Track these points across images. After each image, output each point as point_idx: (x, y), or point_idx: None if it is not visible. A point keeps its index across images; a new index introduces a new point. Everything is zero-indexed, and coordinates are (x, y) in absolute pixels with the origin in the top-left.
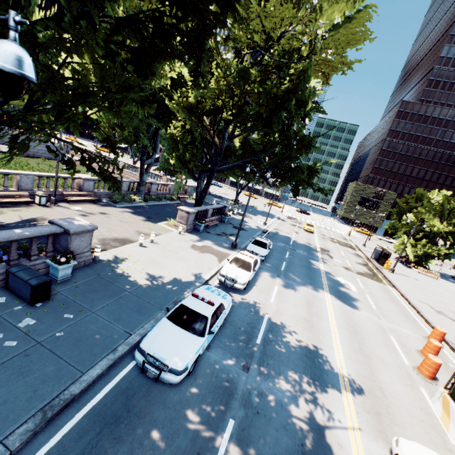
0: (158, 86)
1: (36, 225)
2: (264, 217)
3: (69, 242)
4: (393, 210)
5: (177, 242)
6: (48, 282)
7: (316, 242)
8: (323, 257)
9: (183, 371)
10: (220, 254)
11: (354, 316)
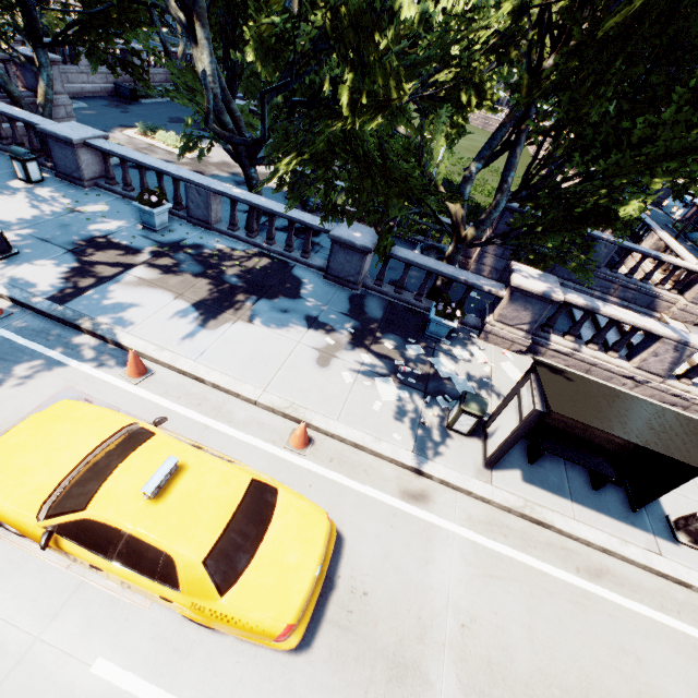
0: None
1: None
2: None
3: None
4: None
5: None
6: None
7: None
8: None
9: None
10: None
11: None
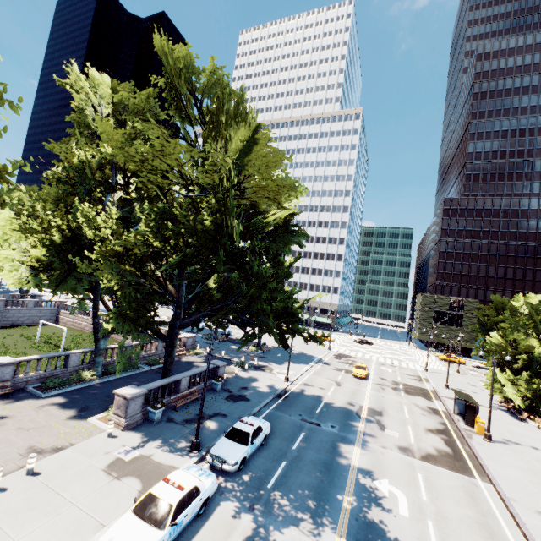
0: (98, 238)
1: None
2: (296, 364)
3: None
4: (474, 328)
5: (85, 461)
6: None
7: (364, 398)
8: (367, 429)
9: None
10: (154, 474)
11: None
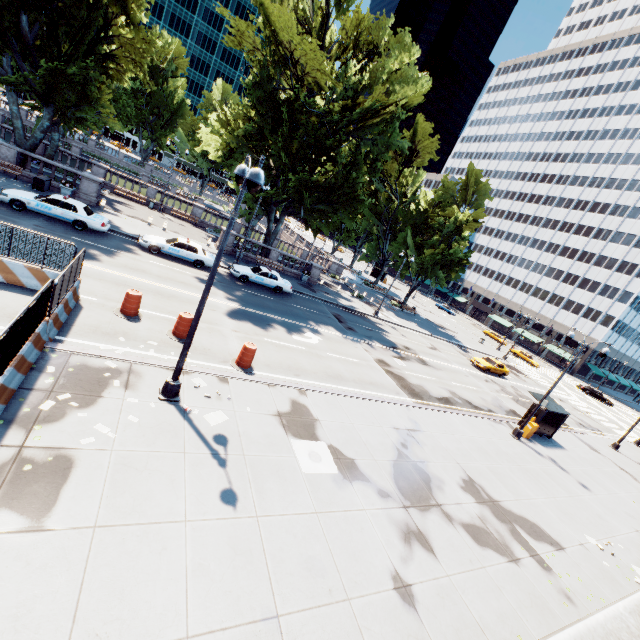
0: None
1: (119, 203)
2: (418, 326)
3: (81, 182)
4: None
5: None
6: (43, 181)
7: (436, 360)
8: (379, 348)
9: (4, 194)
10: None
11: (206, 308)
